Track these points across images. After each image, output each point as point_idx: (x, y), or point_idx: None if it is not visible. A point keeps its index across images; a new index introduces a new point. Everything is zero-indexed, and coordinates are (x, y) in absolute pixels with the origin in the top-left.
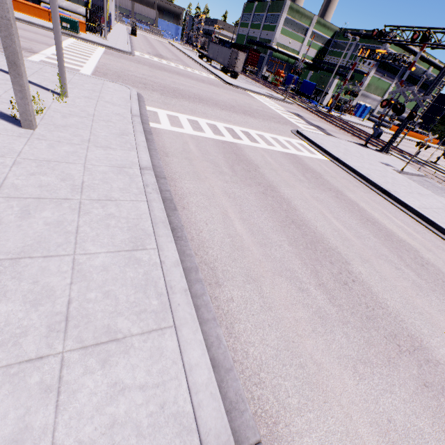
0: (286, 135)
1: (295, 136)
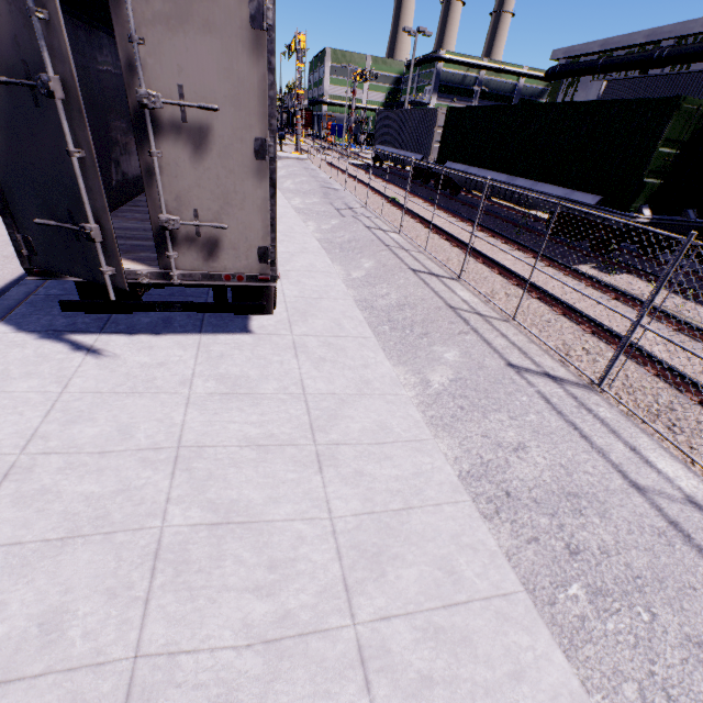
0: None
1: None
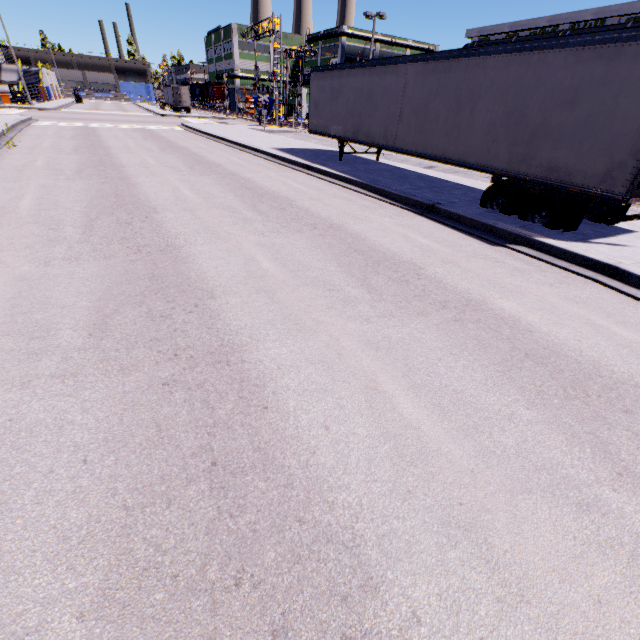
0: (165, 126)
1: (176, 126)
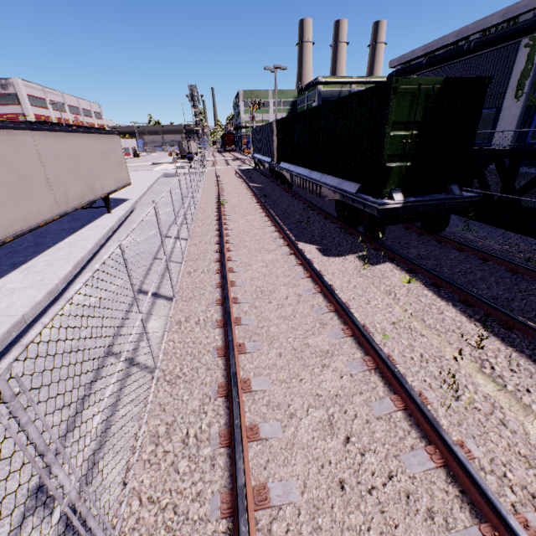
0: None
1: None
